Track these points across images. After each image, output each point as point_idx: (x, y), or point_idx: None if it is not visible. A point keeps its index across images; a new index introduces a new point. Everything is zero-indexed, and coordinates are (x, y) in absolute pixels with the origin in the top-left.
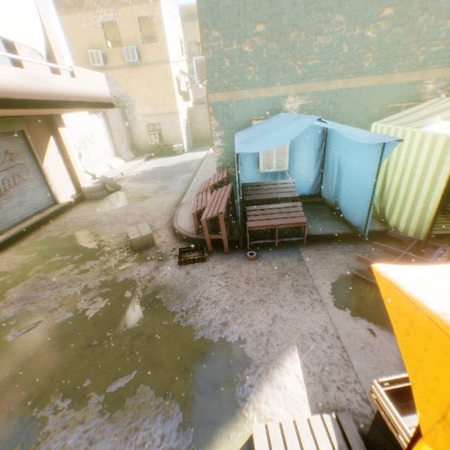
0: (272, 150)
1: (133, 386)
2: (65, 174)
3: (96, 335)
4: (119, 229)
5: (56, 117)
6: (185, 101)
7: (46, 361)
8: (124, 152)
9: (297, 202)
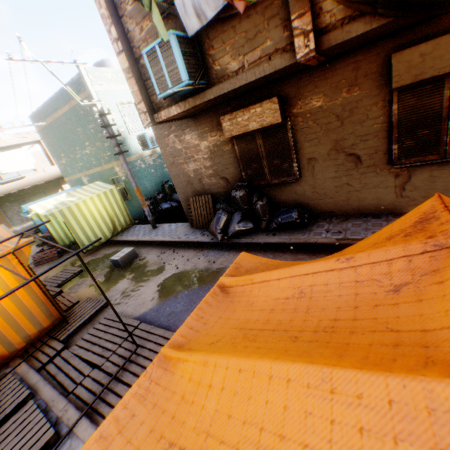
0: None
1: None
2: None
3: None
4: None
5: (61, 181)
6: None
7: None
8: None
9: None
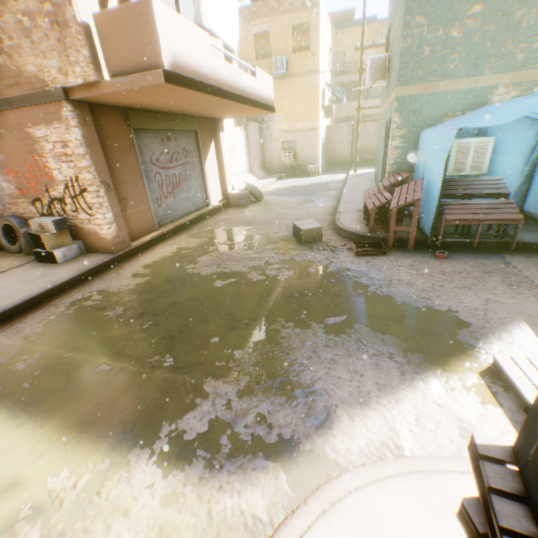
0: (468, 149)
1: (348, 324)
2: (216, 179)
3: (295, 291)
4: (277, 228)
5: (219, 121)
6: (326, 117)
7: (258, 301)
8: (256, 170)
9: (507, 200)
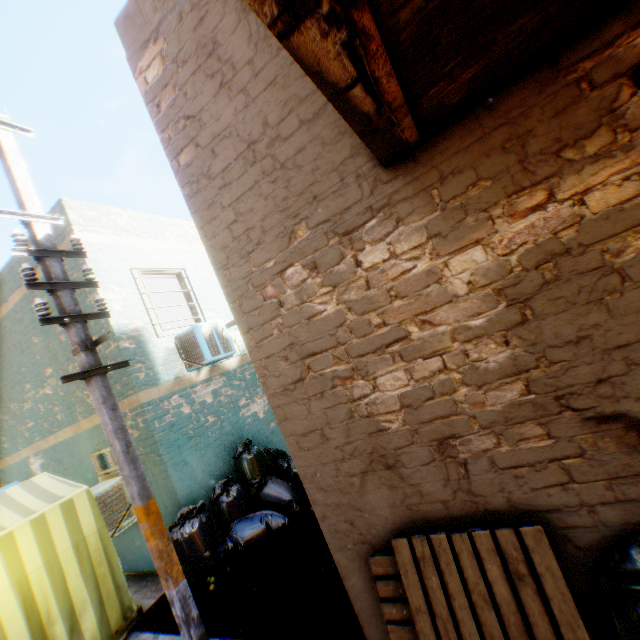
0: None
1: None
2: None
3: None
4: None
5: None
6: None
7: None
8: None
9: None
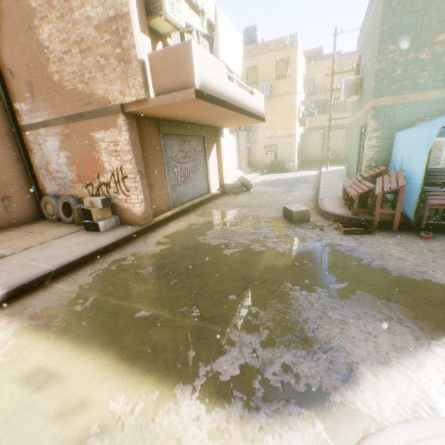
0: (441, 146)
1: (350, 290)
2: (216, 172)
3: (294, 261)
4: (268, 210)
5: (220, 129)
6: (301, 126)
7: (263, 267)
8: (243, 167)
9: None
